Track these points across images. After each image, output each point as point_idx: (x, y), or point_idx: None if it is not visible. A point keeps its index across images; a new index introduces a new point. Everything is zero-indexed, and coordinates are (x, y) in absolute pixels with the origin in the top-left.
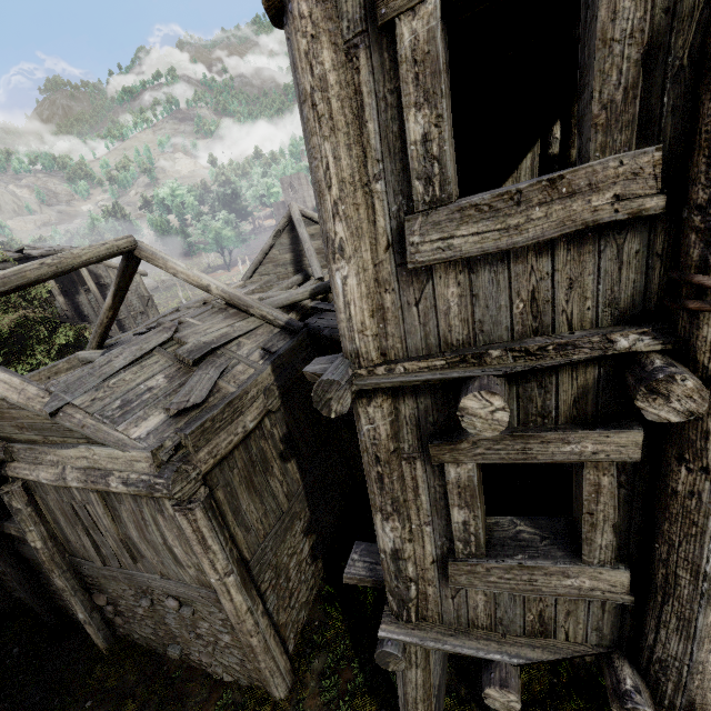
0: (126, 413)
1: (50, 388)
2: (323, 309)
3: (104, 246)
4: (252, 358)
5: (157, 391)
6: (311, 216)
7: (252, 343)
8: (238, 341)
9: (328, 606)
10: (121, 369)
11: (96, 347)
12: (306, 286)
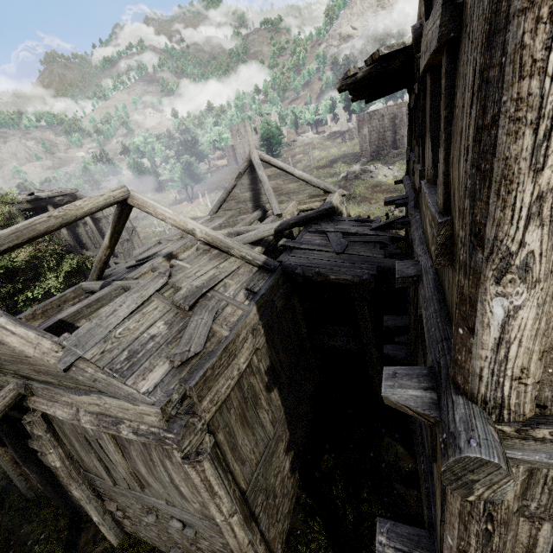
0: (133, 365)
1: (62, 342)
2: (292, 247)
3: (102, 196)
4: (238, 298)
5: (159, 339)
6: (268, 160)
7: (236, 284)
8: (224, 282)
9: (307, 515)
10: (125, 318)
11: (96, 278)
12: (267, 221)
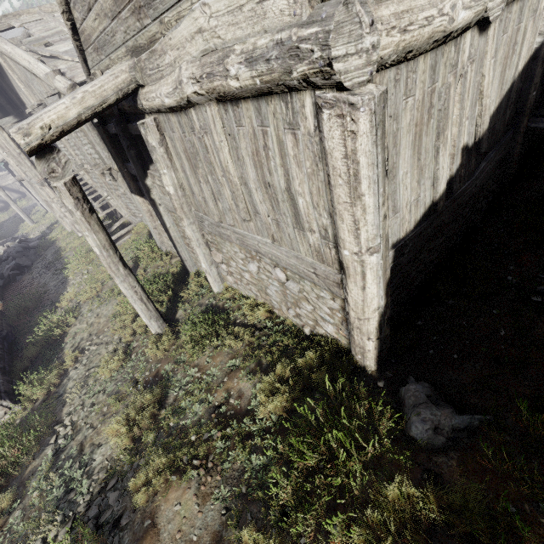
0: None
1: None
2: None
3: None
4: None
5: None
6: None
7: None
8: None
9: None
10: None
11: None
12: None
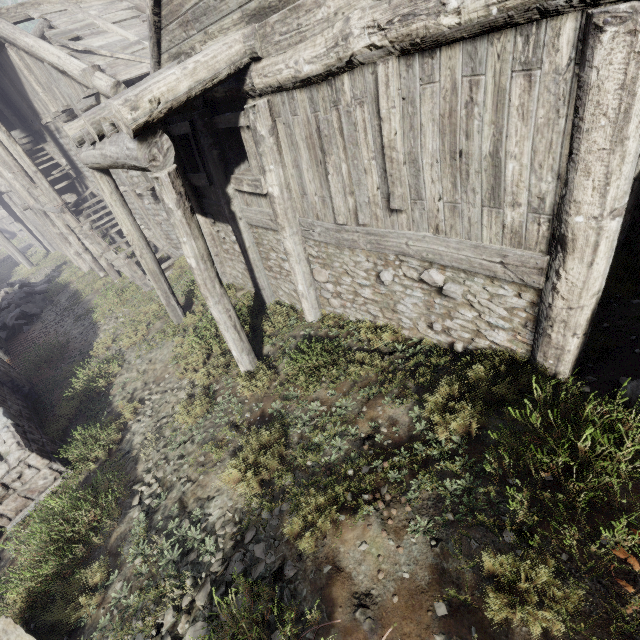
0: None
1: None
2: None
3: None
4: None
5: None
6: None
7: None
8: None
9: None
10: None
11: None
12: None
